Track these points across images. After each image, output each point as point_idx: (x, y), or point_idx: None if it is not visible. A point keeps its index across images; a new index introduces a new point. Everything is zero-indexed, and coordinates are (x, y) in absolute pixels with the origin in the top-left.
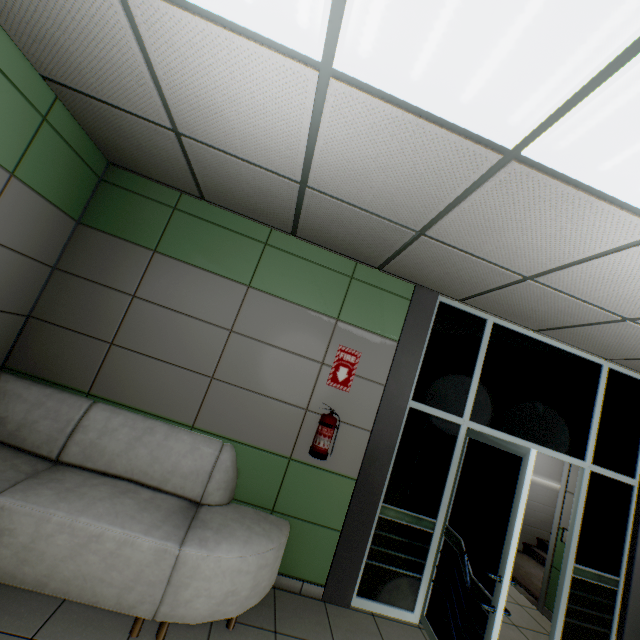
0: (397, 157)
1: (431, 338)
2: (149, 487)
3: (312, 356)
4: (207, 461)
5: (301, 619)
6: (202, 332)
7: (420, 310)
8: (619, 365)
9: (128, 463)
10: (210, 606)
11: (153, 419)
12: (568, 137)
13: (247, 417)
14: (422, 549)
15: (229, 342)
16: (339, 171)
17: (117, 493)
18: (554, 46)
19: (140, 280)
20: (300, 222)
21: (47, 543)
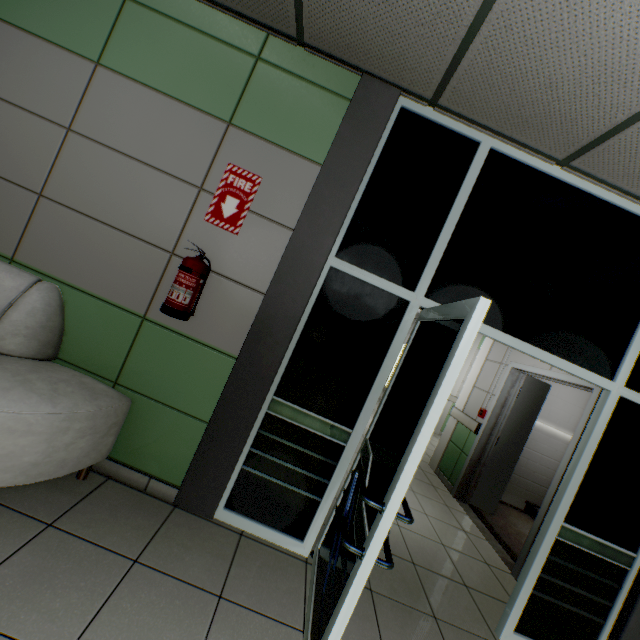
0: None
1: (380, 167)
2: None
3: (186, 177)
4: (3, 296)
5: (113, 518)
6: (28, 129)
7: (364, 117)
8: None
9: None
10: None
11: None
12: None
13: (87, 255)
14: (327, 465)
15: (65, 146)
16: None
17: None
18: None
19: None
20: None
21: None
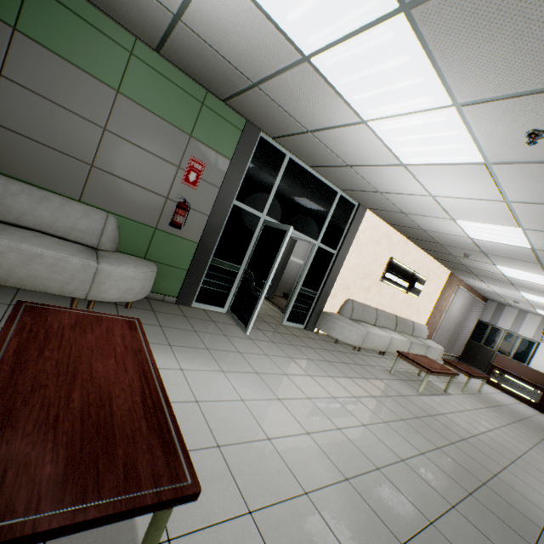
0: (249, 32)
1: (252, 161)
2: (55, 237)
3: (171, 161)
4: (98, 224)
5: (166, 308)
6: (78, 125)
7: (248, 140)
8: (346, 194)
9: (35, 220)
10: (119, 294)
11: (46, 191)
12: (329, 61)
13: (123, 199)
14: (232, 280)
15: (104, 139)
16: (208, 22)
17: (38, 236)
18: (326, 18)
19: (4, 59)
20: (166, 44)
21: (2, 257)
